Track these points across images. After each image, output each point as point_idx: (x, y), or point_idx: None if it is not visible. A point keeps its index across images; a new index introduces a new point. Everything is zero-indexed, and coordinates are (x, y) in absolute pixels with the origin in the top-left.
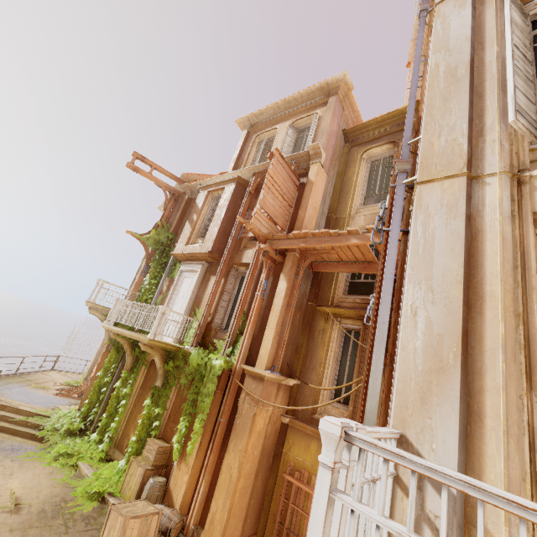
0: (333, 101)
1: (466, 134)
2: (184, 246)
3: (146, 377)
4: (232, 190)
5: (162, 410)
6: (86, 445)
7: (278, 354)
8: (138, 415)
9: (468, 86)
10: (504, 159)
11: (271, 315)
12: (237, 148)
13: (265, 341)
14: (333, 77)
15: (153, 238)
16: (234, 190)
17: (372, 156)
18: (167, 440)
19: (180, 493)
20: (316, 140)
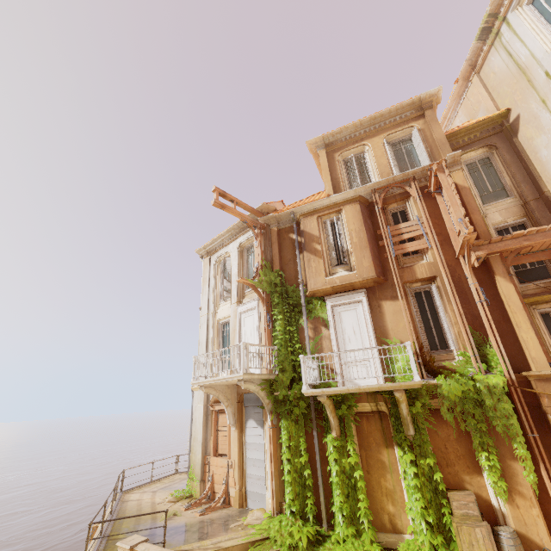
0: (433, 114)
1: None
2: (324, 279)
3: (360, 435)
4: (358, 210)
5: (434, 458)
6: (348, 545)
7: (545, 351)
8: (382, 481)
9: None
10: None
11: (515, 316)
12: (322, 168)
13: (529, 343)
14: (427, 93)
15: (264, 281)
16: (361, 210)
17: (467, 160)
18: (455, 488)
19: (541, 530)
20: (434, 150)
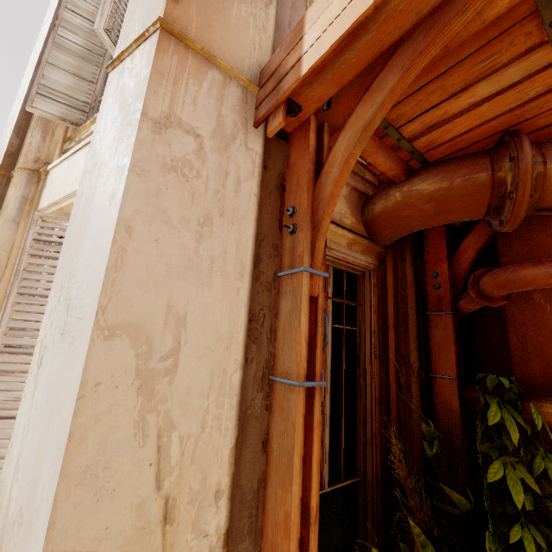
0: None
1: (15, 123)
2: None
3: None
4: None
5: None
6: None
7: None
8: None
9: (36, 63)
10: (28, 153)
11: None
12: None
13: None
14: None
15: None
16: None
17: None
18: None
19: None
20: None
